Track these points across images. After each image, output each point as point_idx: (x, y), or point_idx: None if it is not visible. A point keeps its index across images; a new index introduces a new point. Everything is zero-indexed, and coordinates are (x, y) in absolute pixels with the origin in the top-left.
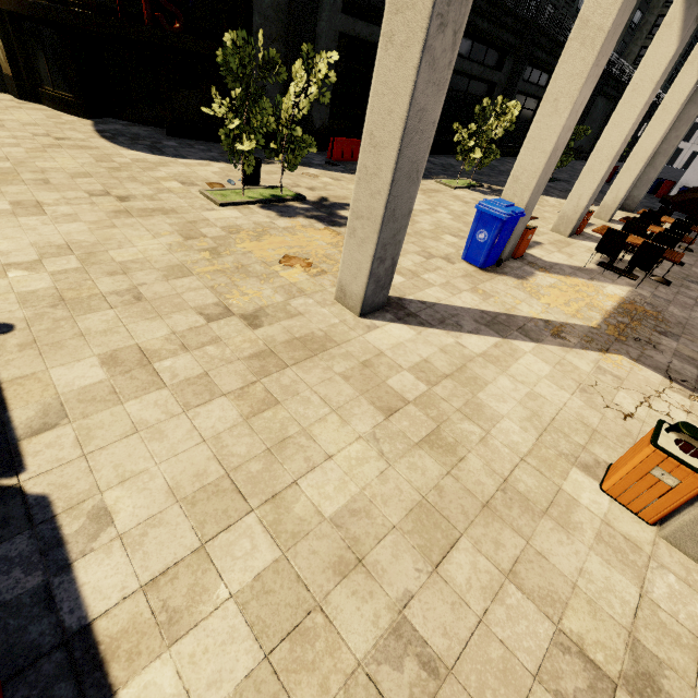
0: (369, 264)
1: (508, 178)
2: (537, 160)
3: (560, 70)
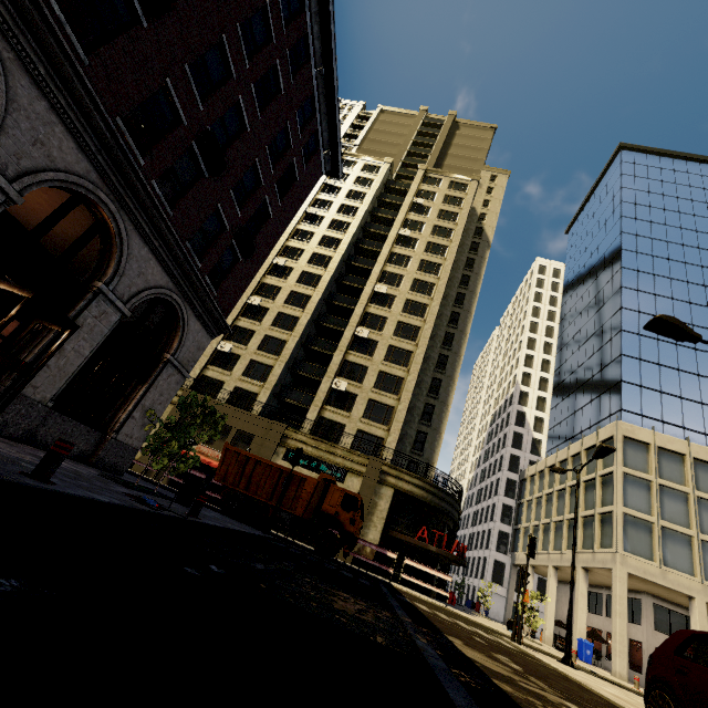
0: (627, 665)
1: (577, 630)
2: (583, 625)
3: (580, 602)
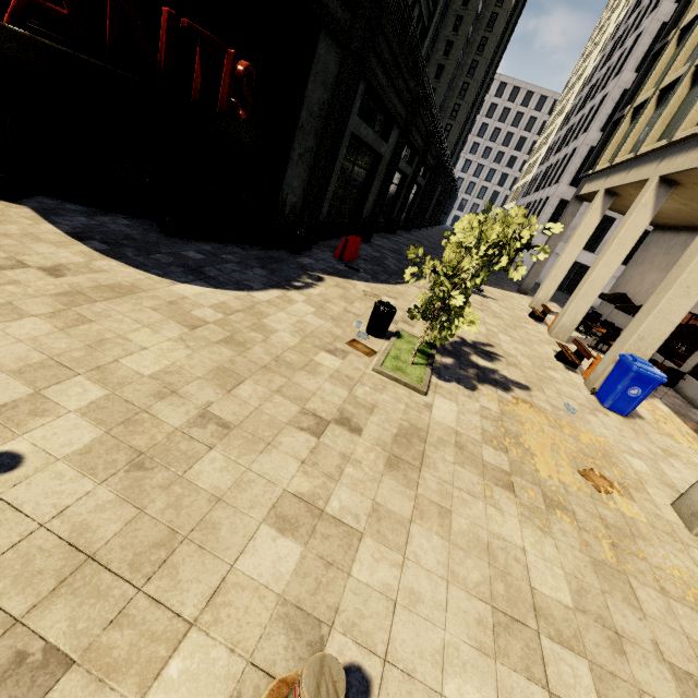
0: None
1: (634, 336)
2: (664, 327)
3: (695, 266)
